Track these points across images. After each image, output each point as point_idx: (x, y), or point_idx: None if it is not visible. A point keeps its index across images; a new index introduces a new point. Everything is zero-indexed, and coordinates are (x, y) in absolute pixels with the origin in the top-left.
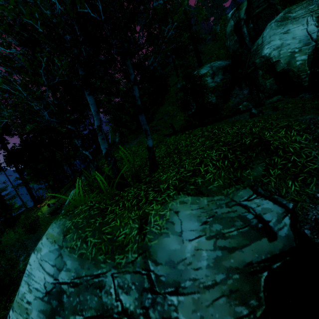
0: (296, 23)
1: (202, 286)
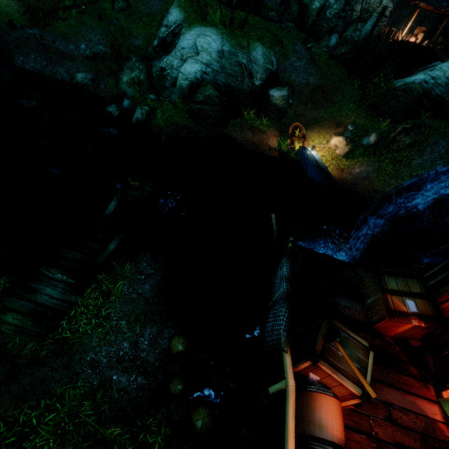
0: None
1: (260, 66)
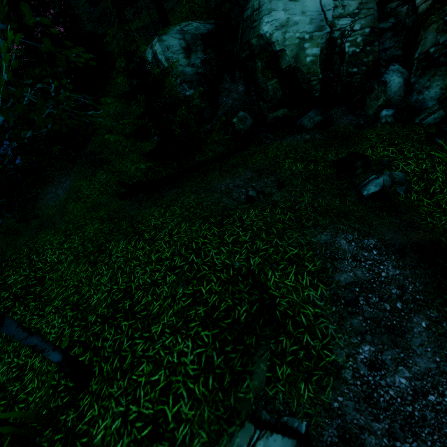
0: None
1: None
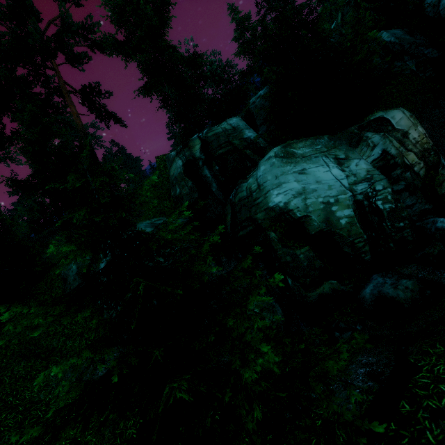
0: (312, 161)
1: None
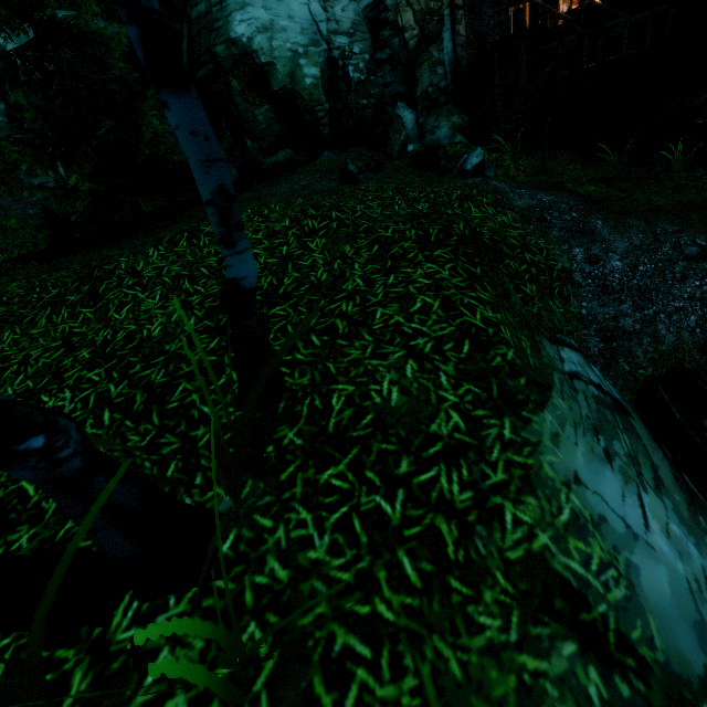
0: None
1: None
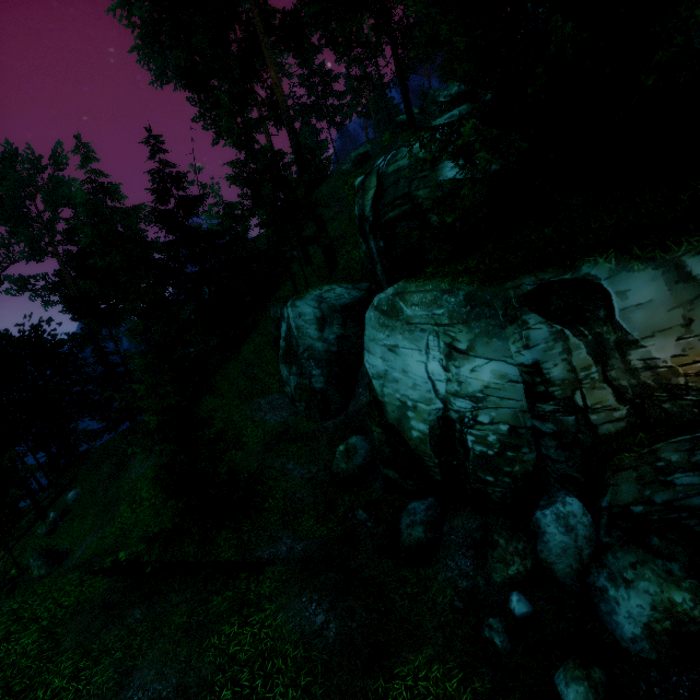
0: (409, 338)
1: None
